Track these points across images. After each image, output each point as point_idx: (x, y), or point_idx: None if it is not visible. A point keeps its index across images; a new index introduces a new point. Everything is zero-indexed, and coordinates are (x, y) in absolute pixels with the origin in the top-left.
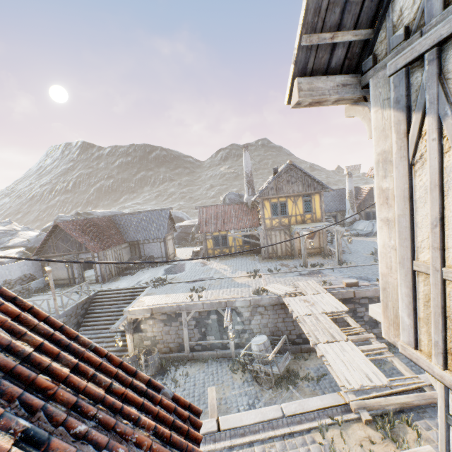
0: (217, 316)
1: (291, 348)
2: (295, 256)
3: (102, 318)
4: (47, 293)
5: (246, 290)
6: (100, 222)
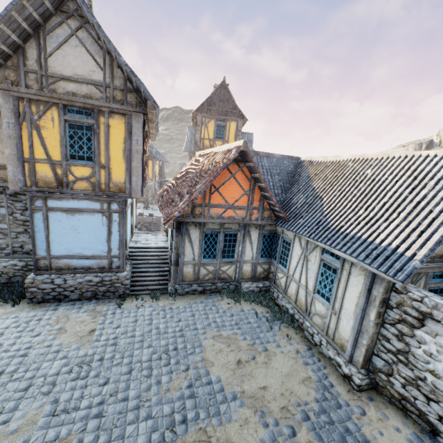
0: None
1: None
2: None
3: None
4: None
5: None
6: None
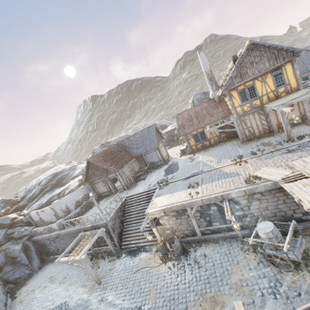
0: (216, 207)
1: (298, 226)
2: (274, 131)
3: (134, 216)
4: (100, 203)
5: (236, 180)
6: (113, 149)
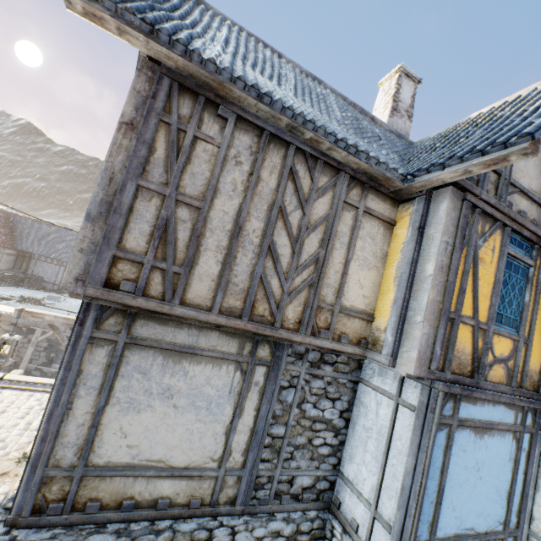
0: None
1: None
2: None
3: None
4: None
5: None
6: None
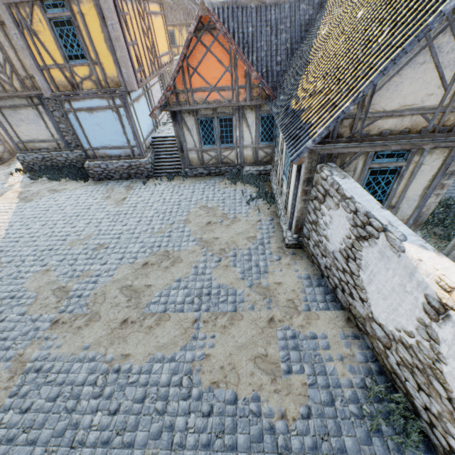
0: None
1: None
2: None
3: None
4: None
5: None
6: None
